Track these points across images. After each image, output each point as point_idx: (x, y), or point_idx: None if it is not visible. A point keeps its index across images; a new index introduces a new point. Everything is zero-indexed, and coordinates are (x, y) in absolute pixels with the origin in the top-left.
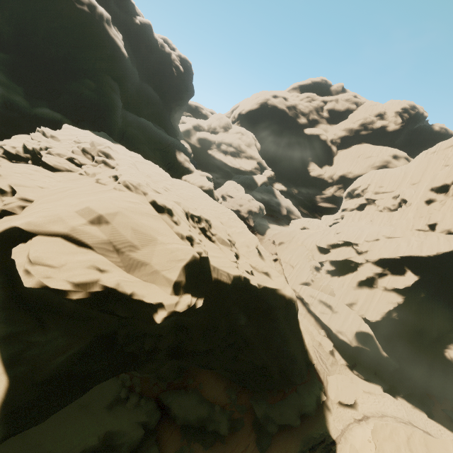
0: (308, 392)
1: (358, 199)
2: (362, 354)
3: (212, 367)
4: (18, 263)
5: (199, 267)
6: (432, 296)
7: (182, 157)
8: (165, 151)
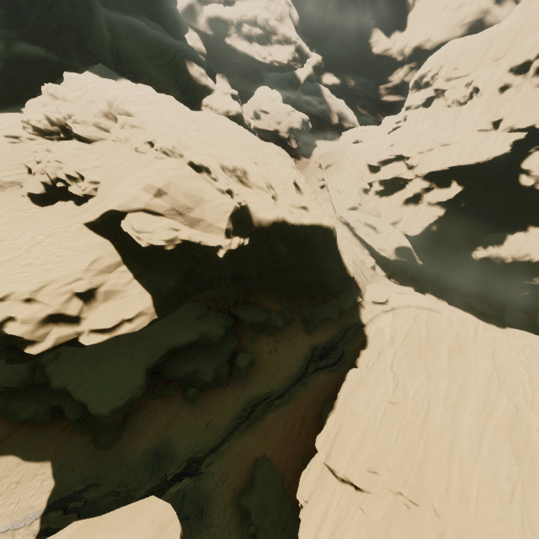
0: (346, 297)
1: (426, 91)
2: (400, 265)
3: (265, 286)
4: (130, 234)
5: (241, 215)
6: (474, 205)
7: (195, 71)
8: (173, 66)
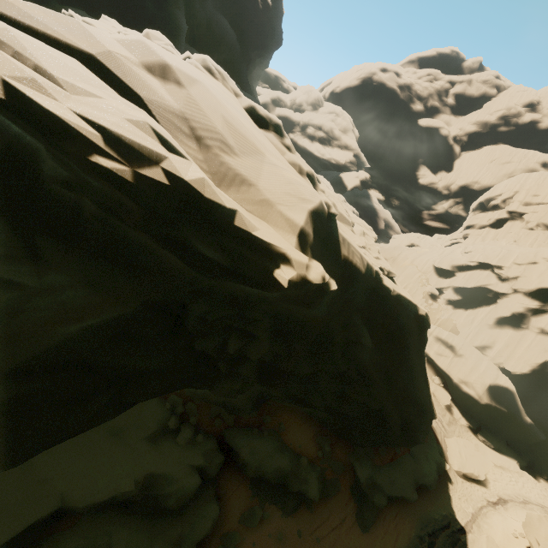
0: (425, 456)
1: (495, 213)
2: (492, 415)
3: (311, 402)
4: None
5: (326, 229)
6: None
7: None
8: None
